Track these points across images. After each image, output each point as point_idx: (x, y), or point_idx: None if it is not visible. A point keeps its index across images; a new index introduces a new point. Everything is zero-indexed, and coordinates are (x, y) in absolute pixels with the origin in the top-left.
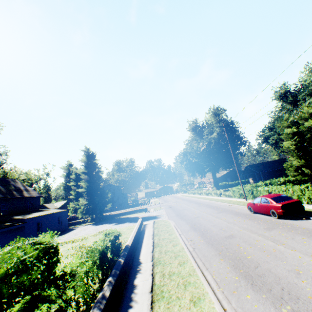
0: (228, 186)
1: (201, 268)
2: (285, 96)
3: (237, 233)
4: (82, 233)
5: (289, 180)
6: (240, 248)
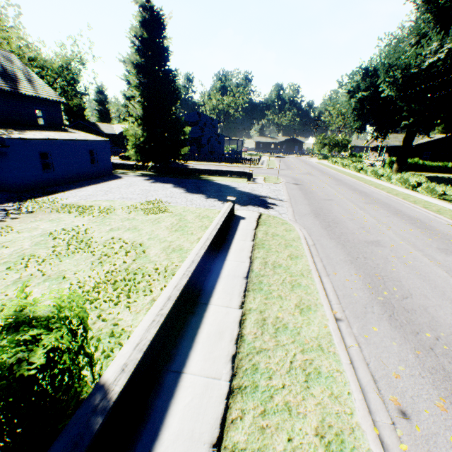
0: (417, 169)
1: None
2: None
3: None
4: (119, 193)
5: None
6: None
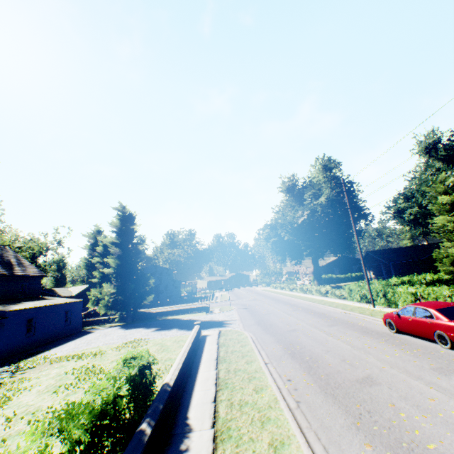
0: (335, 281)
1: None
2: (434, 148)
3: (380, 375)
4: (100, 341)
5: (440, 278)
6: (399, 415)
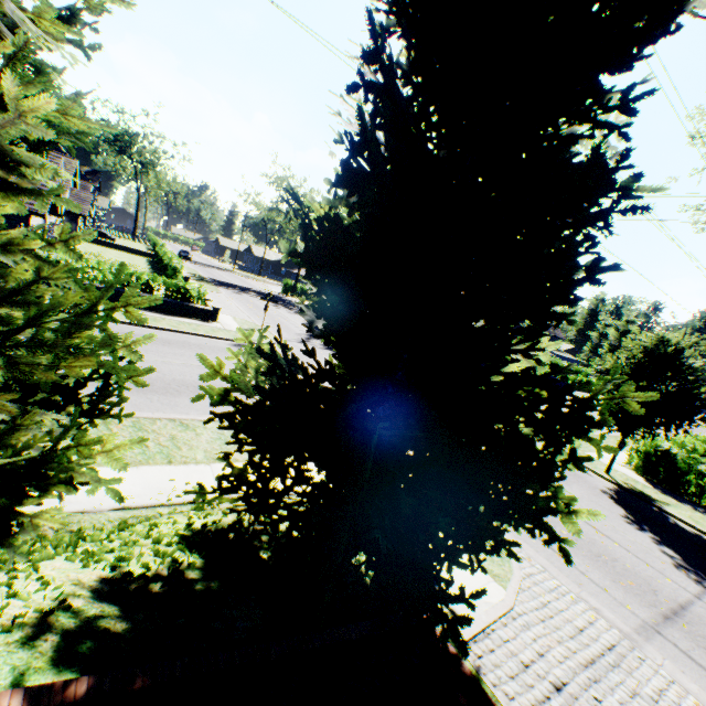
0: None
1: None
2: None
3: None
4: None
5: None
6: None
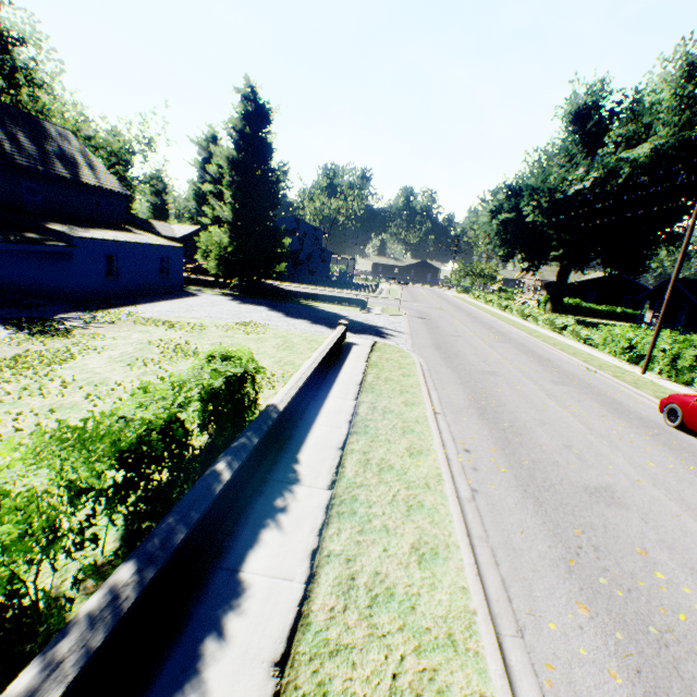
0: (580, 313)
1: (496, 612)
2: None
3: (630, 492)
4: (203, 311)
5: None
6: (653, 574)
